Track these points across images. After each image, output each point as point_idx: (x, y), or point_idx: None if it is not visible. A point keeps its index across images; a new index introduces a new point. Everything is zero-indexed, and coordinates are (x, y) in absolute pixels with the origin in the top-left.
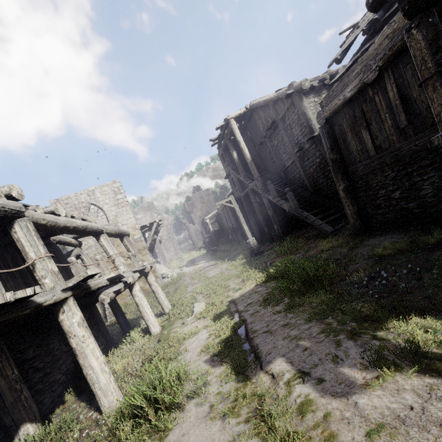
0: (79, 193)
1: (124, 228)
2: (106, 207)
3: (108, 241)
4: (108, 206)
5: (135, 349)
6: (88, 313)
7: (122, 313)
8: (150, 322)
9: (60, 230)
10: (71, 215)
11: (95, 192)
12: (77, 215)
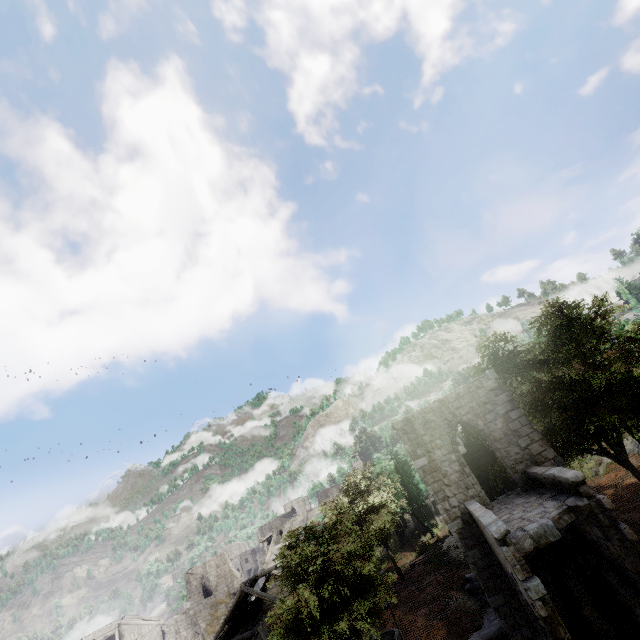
0: (198, 566)
1: (221, 595)
2: (211, 578)
3: None
4: (213, 576)
5: None
6: None
7: None
8: None
9: None
10: None
11: (206, 565)
12: None
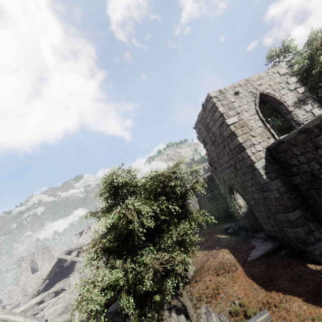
0: (28, 255)
1: (45, 271)
2: (38, 261)
3: None
4: (39, 260)
5: None
6: None
7: None
8: None
9: None
10: None
11: (34, 254)
12: None
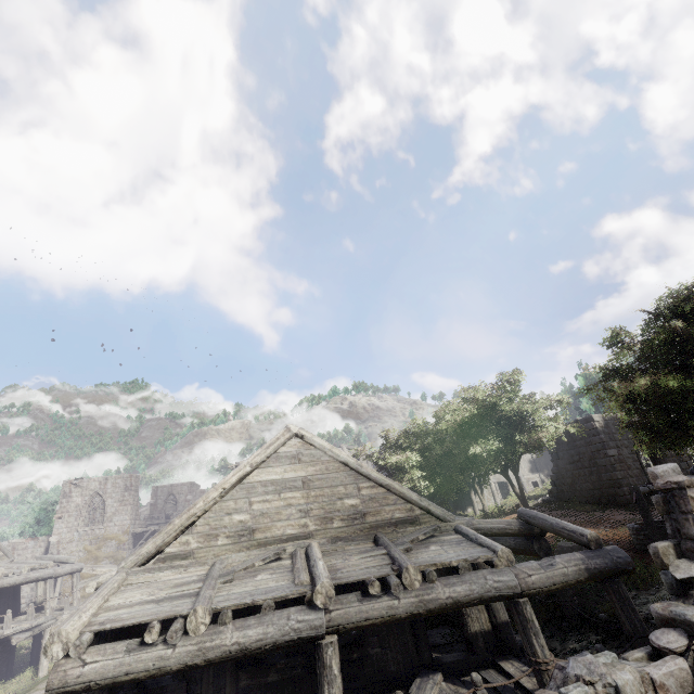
0: (93, 479)
1: (115, 529)
2: (109, 501)
3: (52, 585)
4: (113, 500)
5: (18, 686)
6: (8, 641)
7: (39, 644)
8: (42, 666)
9: (16, 585)
10: (34, 567)
11: (108, 482)
12: (39, 564)
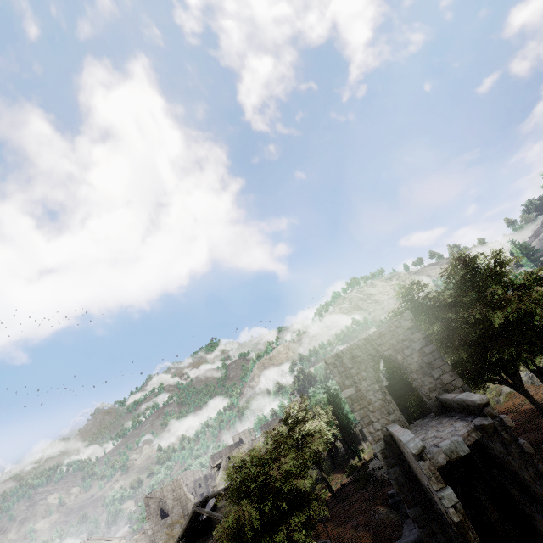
0: (156, 491)
1: (176, 516)
2: (168, 501)
3: None
4: (169, 500)
5: None
6: None
7: None
8: None
9: None
10: None
11: (164, 490)
12: None
